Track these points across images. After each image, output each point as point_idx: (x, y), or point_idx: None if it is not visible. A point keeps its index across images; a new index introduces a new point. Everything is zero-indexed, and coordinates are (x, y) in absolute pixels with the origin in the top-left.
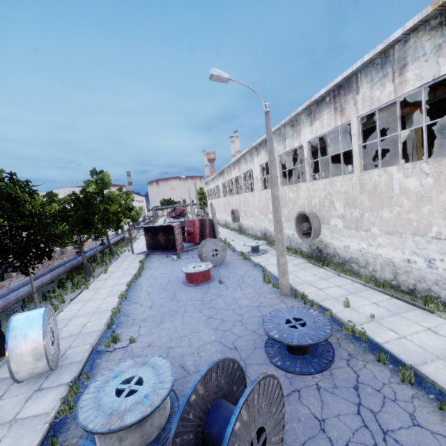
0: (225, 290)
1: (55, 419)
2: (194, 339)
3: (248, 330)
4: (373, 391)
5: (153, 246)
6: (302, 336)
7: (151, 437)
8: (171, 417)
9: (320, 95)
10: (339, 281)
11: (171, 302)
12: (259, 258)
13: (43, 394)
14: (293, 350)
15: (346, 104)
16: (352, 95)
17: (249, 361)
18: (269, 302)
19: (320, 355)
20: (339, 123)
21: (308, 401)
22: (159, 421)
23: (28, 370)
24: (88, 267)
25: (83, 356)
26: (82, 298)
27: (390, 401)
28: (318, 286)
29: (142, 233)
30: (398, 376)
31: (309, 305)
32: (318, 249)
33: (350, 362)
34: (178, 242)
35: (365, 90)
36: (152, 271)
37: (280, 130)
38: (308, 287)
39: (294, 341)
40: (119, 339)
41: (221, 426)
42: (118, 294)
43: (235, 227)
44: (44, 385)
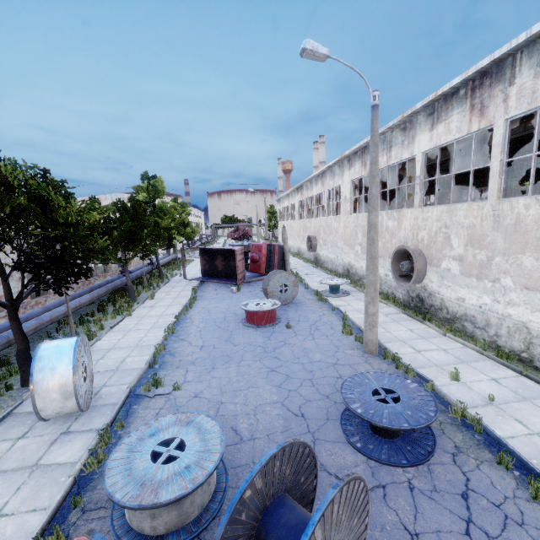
0: (293, 337)
1: (81, 472)
2: (251, 395)
3: (320, 394)
4: (490, 506)
5: (209, 272)
6: (395, 417)
7: (190, 518)
8: (217, 494)
9: (452, 85)
10: (444, 343)
11: (225, 344)
12: (339, 300)
13: (70, 438)
14: (379, 430)
15: (491, 100)
16: (503, 87)
17: (319, 435)
18: (349, 359)
19: (415, 441)
20: (475, 128)
21: (396, 503)
22: (201, 499)
23: (55, 408)
24: (133, 291)
25: (119, 398)
26: (123, 327)
27: (515, 525)
28: (415, 346)
29: (197, 254)
30: (528, 490)
31: (403, 371)
32: (419, 297)
33: (458, 457)
34: (239, 270)
35: (525, 79)
36: (206, 303)
37: (385, 135)
38: (401, 346)
39: (383, 421)
40: (161, 384)
41: (283, 535)
42: (164, 326)
43: (310, 258)
44: (72, 427)
